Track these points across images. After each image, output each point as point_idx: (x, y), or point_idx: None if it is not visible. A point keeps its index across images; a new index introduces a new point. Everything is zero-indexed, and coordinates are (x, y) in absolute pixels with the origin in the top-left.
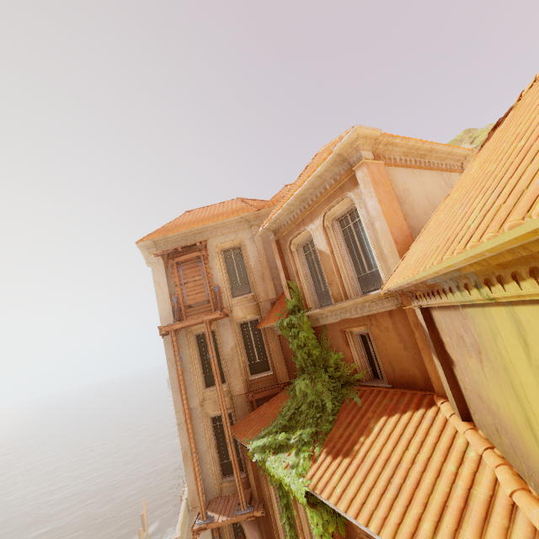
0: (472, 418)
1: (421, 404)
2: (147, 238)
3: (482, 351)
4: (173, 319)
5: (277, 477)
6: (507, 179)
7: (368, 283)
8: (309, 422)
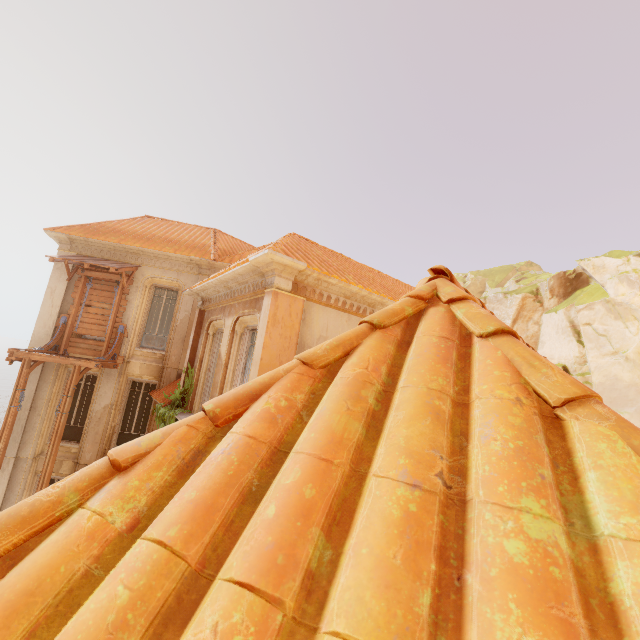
0: None
1: None
2: (63, 230)
3: None
4: (46, 344)
5: None
6: None
7: None
8: None
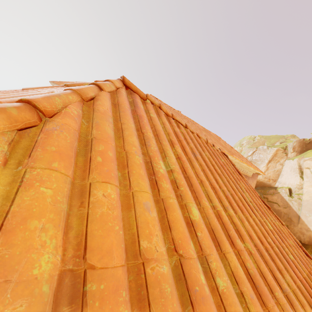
0: None
1: None
2: (57, 83)
3: None
4: None
5: None
6: None
7: None
8: None
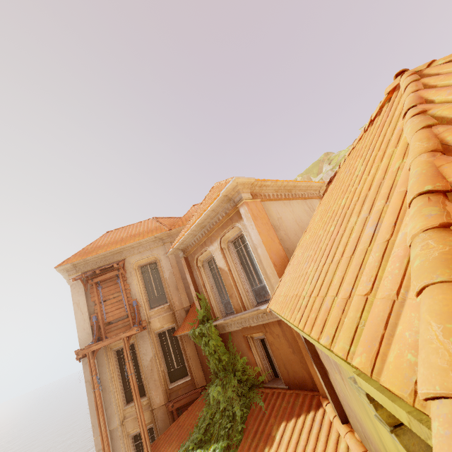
0: (349, 420)
1: (311, 406)
2: (67, 262)
3: (342, 372)
4: (92, 339)
5: None
6: (322, 265)
7: (260, 294)
8: (222, 434)
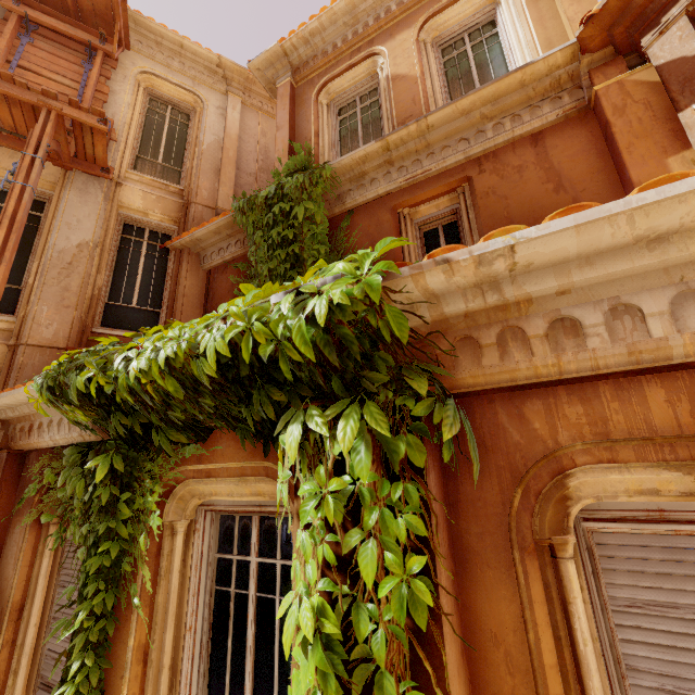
0: None
1: None
2: None
3: None
4: None
5: (174, 349)
6: None
7: None
8: None
